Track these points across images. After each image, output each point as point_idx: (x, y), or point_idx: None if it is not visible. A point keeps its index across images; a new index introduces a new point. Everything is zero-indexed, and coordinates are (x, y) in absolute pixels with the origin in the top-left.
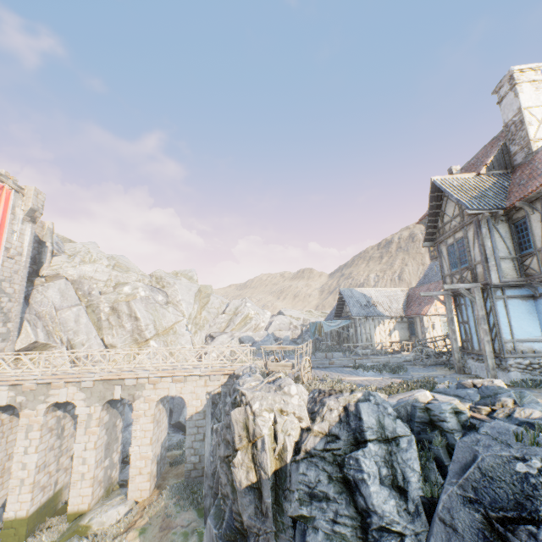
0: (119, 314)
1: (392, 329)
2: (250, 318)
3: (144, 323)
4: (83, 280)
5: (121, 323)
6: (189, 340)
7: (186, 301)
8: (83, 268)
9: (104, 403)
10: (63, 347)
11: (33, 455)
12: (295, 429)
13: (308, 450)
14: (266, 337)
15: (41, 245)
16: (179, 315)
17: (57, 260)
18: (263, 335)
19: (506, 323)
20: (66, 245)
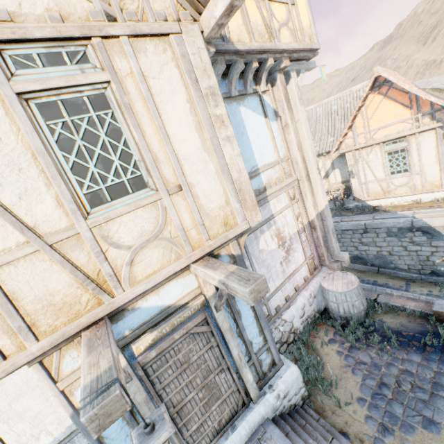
0: None
1: (329, 169)
2: None
3: None
4: None
5: None
6: None
7: None
8: None
9: None
10: None
11: None
12: None
13: None
14: None
15: None
16: None
17: None
18: None
19: None
20: None
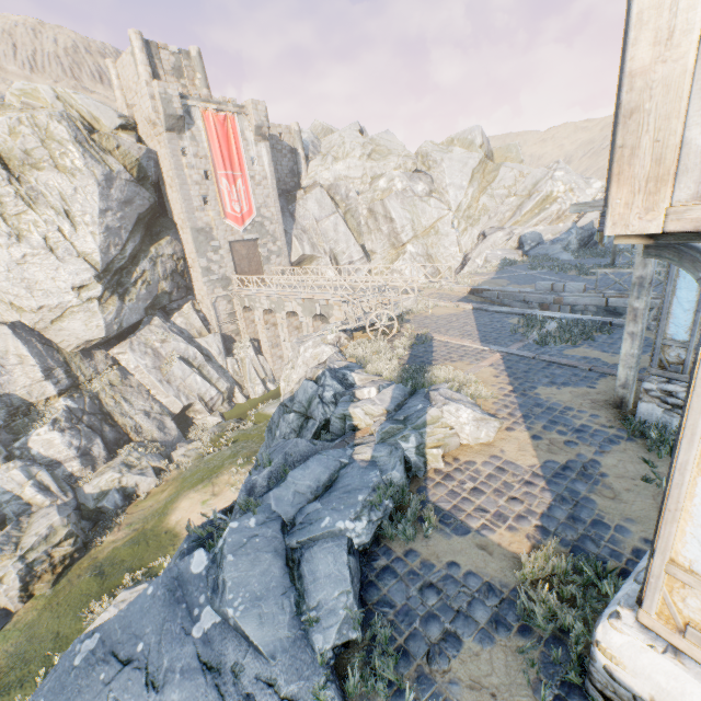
0: (376, 217)
1: None
2: (553, 199)
3: (399, 225)
4: (339, 183)
5: (378, 227)
6: (454, 241)
7: (455, 185)
8: (336, 168)
9: (313, 316)
10: (327, 257)
11: (288, 343)
12: (293, 383)
13: (283, 400)
14: (563, 234)
15: (294, 154)
16: (443, 208)
17: (312, 166)
18: (561, 231)
19: (687, 305)
20: (323, 141)
